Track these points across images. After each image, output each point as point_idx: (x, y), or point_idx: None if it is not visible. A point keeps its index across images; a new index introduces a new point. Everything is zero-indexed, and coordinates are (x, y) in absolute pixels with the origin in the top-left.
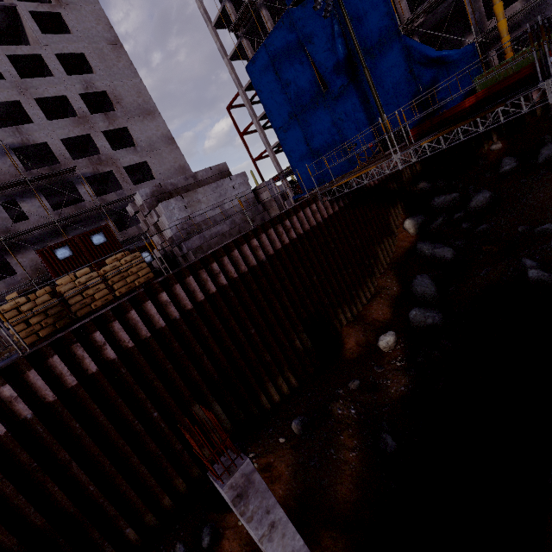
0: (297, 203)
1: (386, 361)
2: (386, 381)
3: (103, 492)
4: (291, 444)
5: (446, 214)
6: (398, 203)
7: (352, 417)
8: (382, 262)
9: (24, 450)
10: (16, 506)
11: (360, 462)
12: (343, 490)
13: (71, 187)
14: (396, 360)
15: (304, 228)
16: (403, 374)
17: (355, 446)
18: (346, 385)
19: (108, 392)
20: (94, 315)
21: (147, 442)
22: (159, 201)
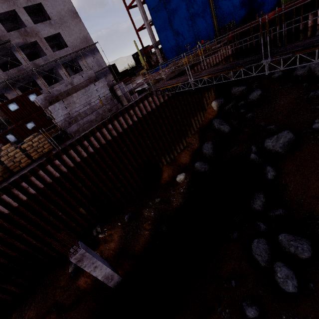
0: (139, 98)
1: (178, 188)
2: (173, 199)
3: (40, 243)
4: (122, 226)
5: (236, 100)
6: (211, 88)
7: (151, 216)
8: (194, 127)
9: (0, 232)
10: (3, 250)
11: (149, 235)
12: (139, 247)
13: (11, 52)
14: (182, 187)
15: (143, 113)
16: (181, 197)
17: (149, 229)
18: (154, 199)
19: (34, 207)
20: (20, 173)
21: (57, 224)
22: (50, 102)
